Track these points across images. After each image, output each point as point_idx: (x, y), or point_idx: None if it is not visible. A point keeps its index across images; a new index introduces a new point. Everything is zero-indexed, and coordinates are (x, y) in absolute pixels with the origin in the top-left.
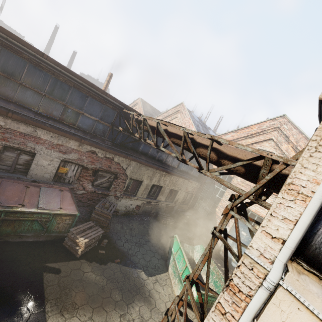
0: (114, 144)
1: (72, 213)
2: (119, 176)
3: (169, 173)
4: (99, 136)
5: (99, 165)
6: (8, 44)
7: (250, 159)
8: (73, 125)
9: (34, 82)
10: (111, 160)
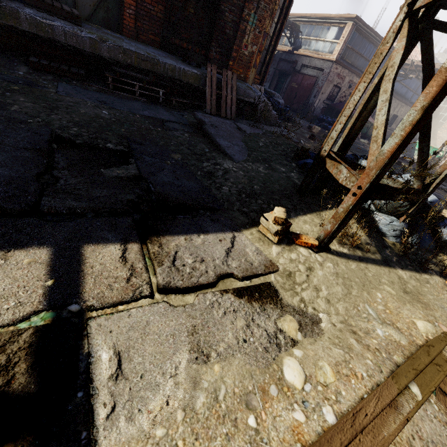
0: None
1: None
2: None
3: (407, 104)
4: None
5: None
6: (367, 36)
7: None
8: None
9: (367, 53)
10: None
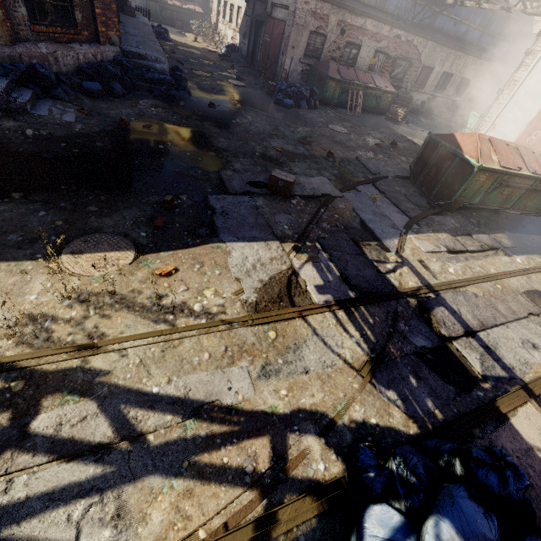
0: (413, 24)
1: (393, 91)
2: (414, 64)
3: (466, 53)
4: (401, 17)
5: (400, 51)
6: None
7: None
8: (384, 9)
9: None
10: (410, 44)
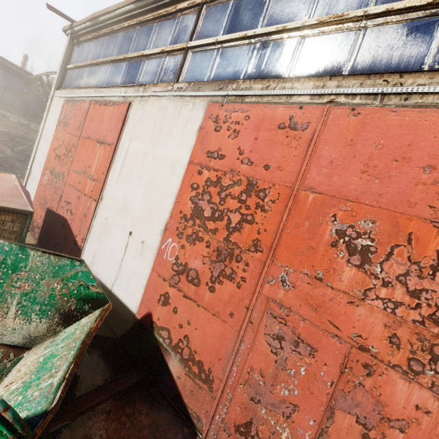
0: (28, 113)
1: None
2: None
3: None
4: (9, 103)
5: (15, 130)
6: None
7: None
8: None
9: None
10: (27, 127)
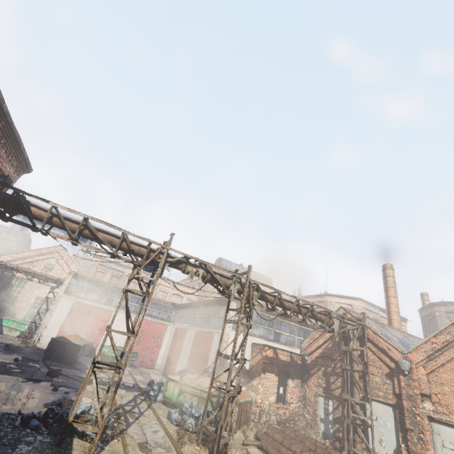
0: None
1: None
2: None
3: None
4: None
5: None
6: None
7: (56, 279)
8: None
9: None
10: None
